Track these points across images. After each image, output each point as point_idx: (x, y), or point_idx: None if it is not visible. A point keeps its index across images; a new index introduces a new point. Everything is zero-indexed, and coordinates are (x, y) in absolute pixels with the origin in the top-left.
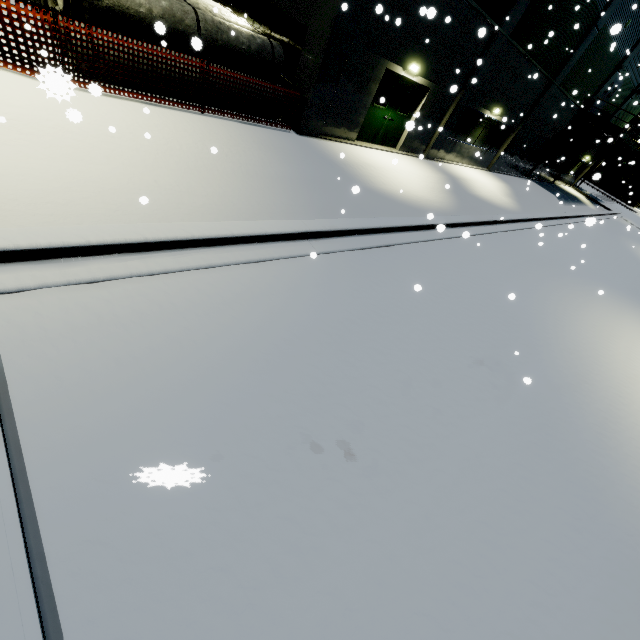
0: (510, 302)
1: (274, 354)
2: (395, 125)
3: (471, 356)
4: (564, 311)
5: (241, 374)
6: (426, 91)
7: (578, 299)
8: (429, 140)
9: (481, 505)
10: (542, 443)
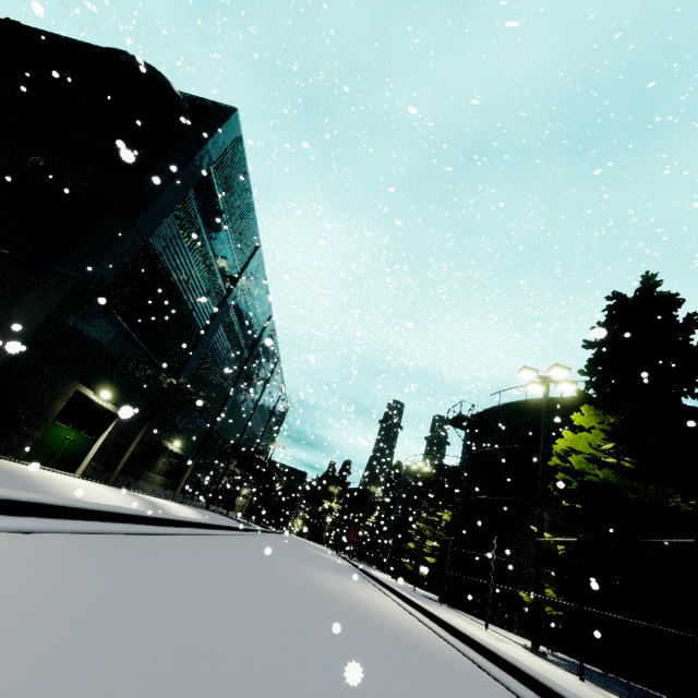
0: (276, 572)
1: (85, 615)
2: (78, 447)
3: (291, 603)
4: (313, 577)
5: (49, 641)
6: (115, 417)
7: (313, 571)
8: (116, 466)
9: (418, 696)
10: (395, 648)
